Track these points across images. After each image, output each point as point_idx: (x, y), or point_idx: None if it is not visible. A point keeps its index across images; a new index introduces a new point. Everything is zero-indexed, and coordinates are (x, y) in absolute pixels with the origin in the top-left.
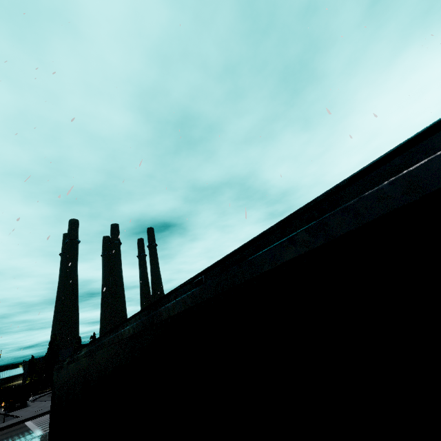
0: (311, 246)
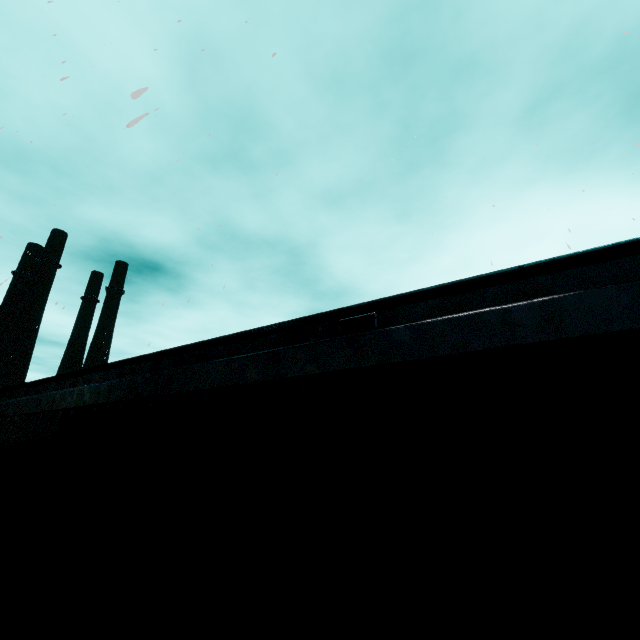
0: None
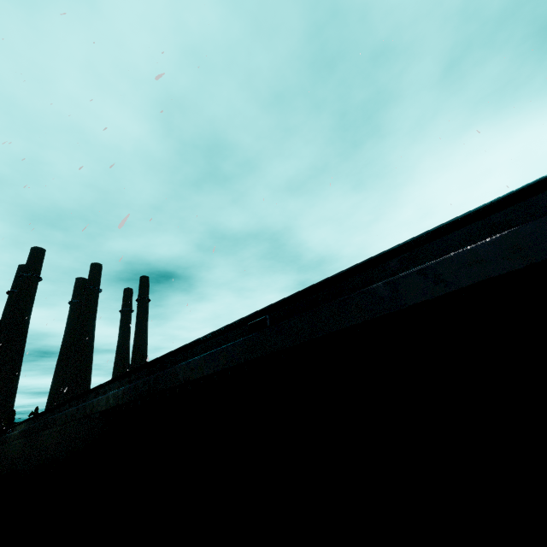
0: (537, 256)
